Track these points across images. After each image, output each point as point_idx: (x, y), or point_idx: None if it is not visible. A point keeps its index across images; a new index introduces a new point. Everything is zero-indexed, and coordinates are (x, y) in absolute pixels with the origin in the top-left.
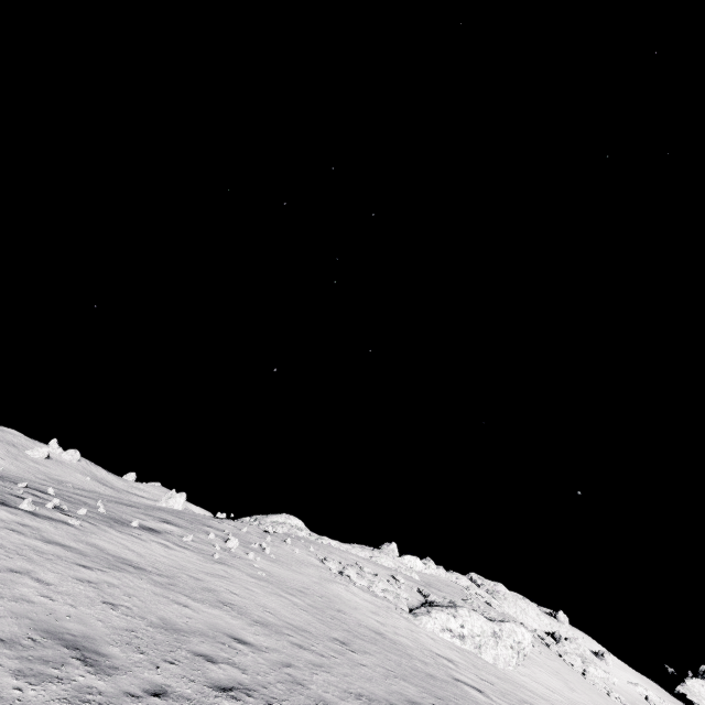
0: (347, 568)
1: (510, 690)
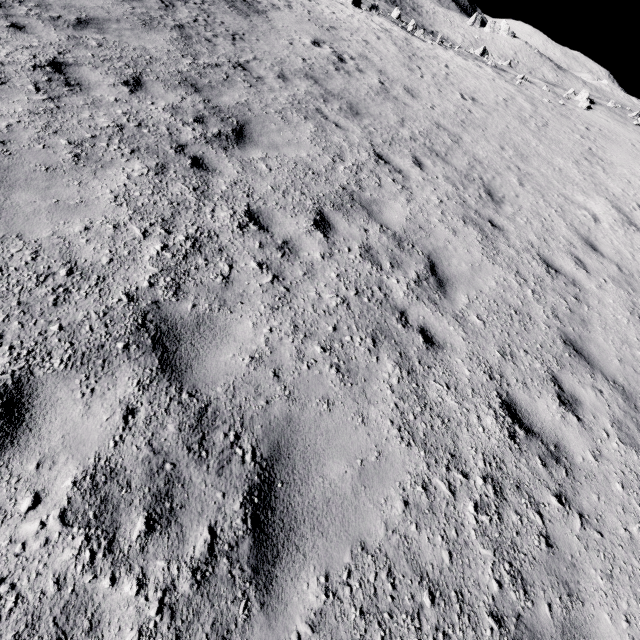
0: None
1: None
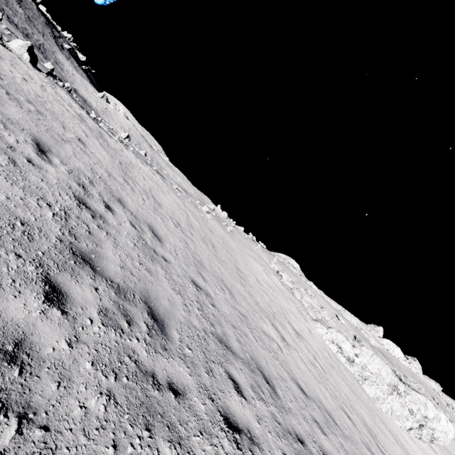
0: (283, 272)
1: (350, 397)
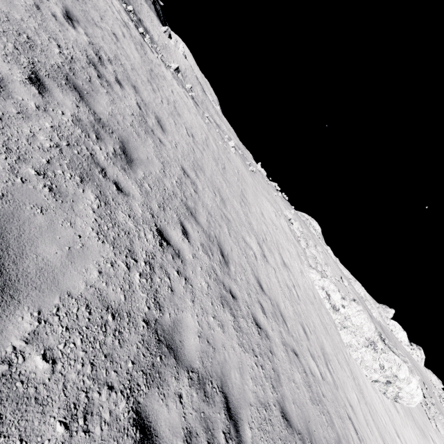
0: (295, 221)
1: (317, 327)
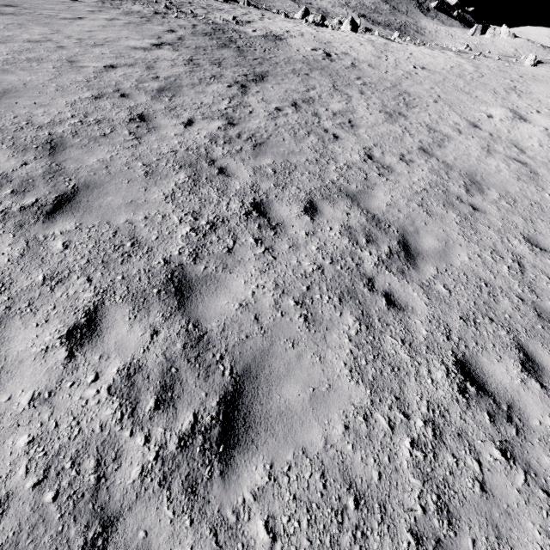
0: None
1: None
